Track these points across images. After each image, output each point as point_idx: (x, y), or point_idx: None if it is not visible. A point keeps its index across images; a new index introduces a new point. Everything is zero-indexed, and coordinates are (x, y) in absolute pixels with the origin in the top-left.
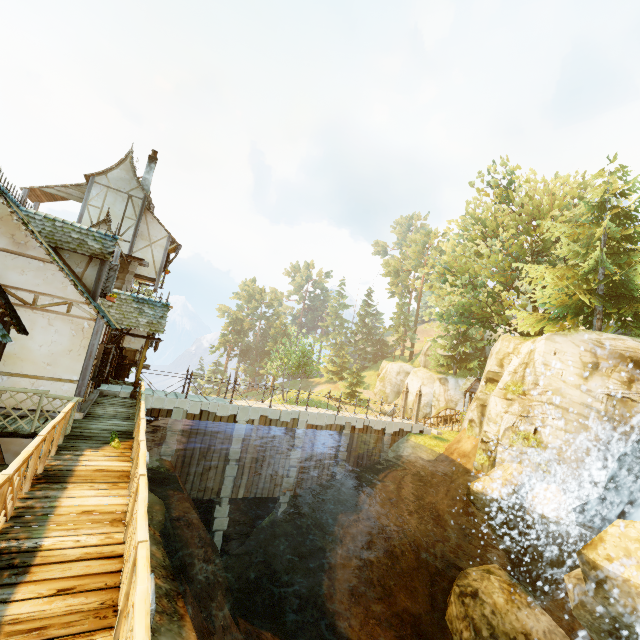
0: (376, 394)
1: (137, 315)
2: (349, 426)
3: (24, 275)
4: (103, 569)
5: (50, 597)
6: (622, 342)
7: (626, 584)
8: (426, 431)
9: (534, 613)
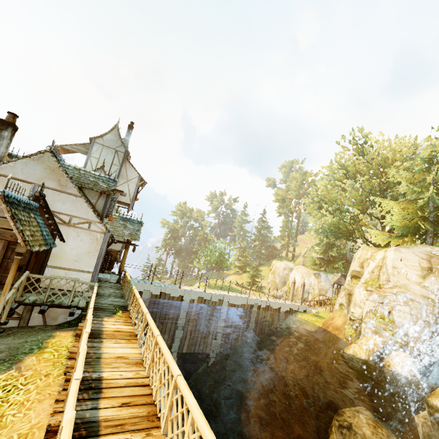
0: (269, 283)
1: (123, 229)
2: (256, 305)
3: (64, 205)
4: (141, 392)
5: (119, 407)
6: None
7: None
8: (308, 310)
9: None
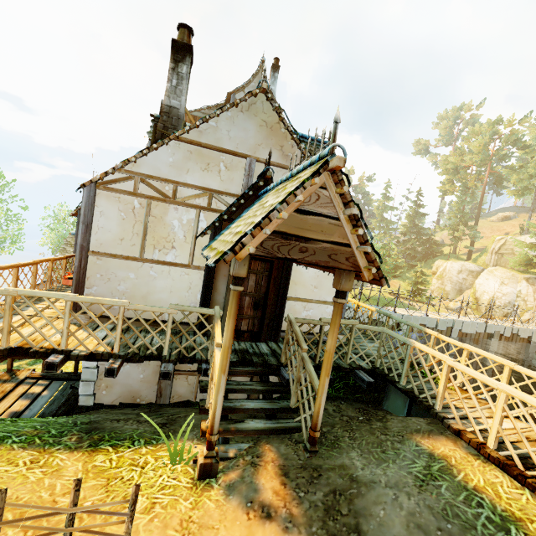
0: (433, 291)
1: None
2: (497, 334)
3: None
4: None
5: None
6: None
7: None
8: None
9: None
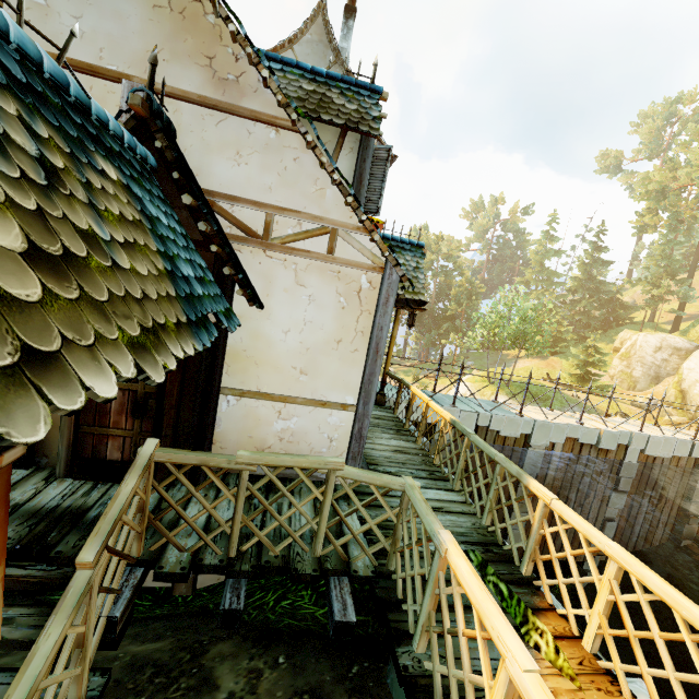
0: (613, 377)
1: None
2: None
3: (241, 165)
4: None
5: None
6: None
7: None
8: None
9: None
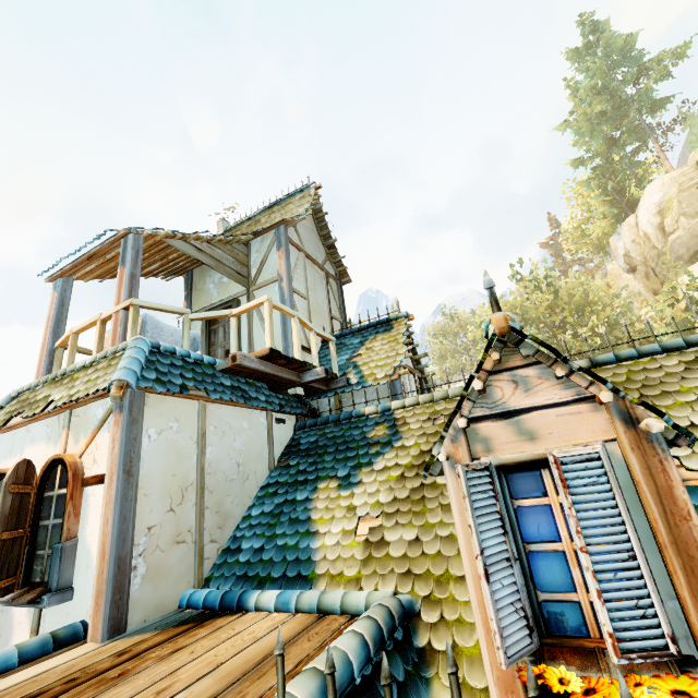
0: None
1: None
2: None
3: None
4: None
5: None
6: None
7: None
8: None
9: None
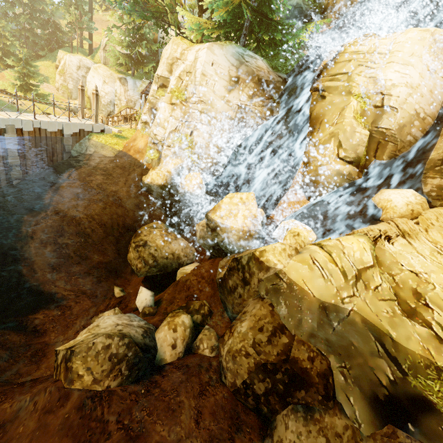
0: (58, 89)
1: None
2: (12, 129)
3: None
4: None
5: None
6: (256, 61)
7: (227, 228)
8: (107, 130)
9: (178, 242)
